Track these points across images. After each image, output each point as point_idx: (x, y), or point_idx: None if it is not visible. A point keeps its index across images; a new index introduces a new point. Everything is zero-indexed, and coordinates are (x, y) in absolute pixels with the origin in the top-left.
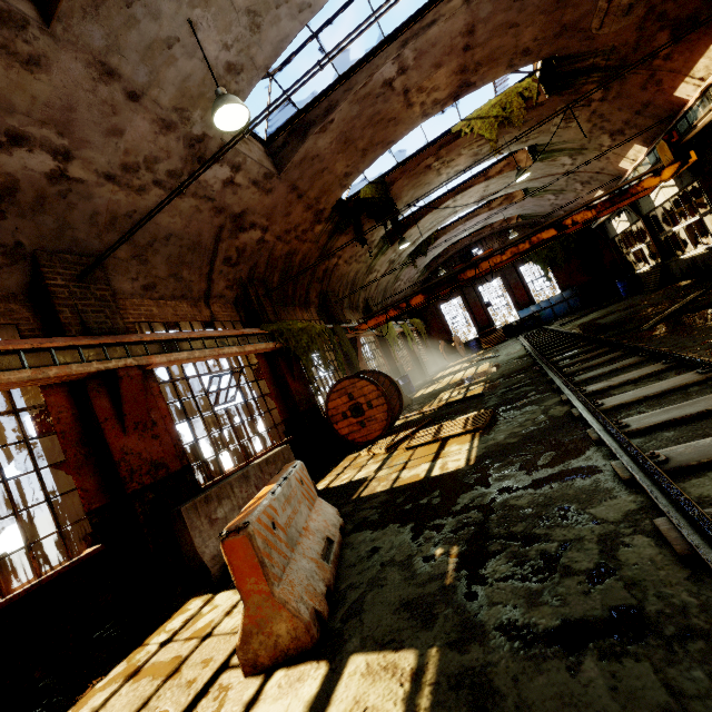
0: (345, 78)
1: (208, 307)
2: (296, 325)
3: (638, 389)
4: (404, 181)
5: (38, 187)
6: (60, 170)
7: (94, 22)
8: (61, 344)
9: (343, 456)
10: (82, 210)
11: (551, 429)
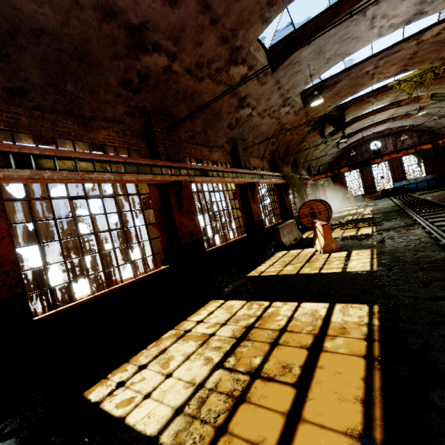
0: (348, 70)
1: (262, 162)
2: (290, 174)
3: (443, 218)
4: (353, 108)
5: (244, 119)
6: (250, 113)
7: (283, 70)
8: (246, 172)
9: (304, 232)
10: (248, 125)
11: (406, 226)
